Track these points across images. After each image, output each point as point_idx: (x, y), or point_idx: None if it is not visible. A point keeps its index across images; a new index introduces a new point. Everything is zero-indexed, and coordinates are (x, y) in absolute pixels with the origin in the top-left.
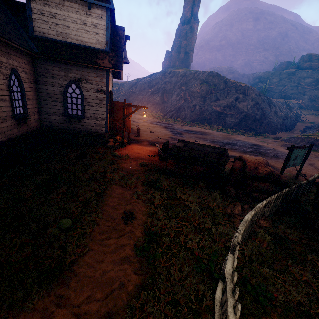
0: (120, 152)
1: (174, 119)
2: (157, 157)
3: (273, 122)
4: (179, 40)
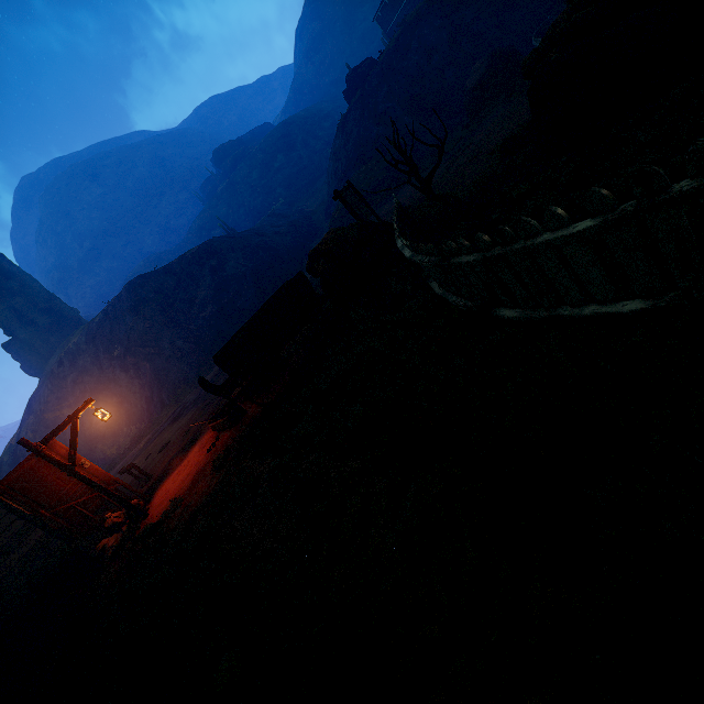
0: (155, 520)
1: (173, 401)
2: (226, 432)
3: (292, 244)
4: (1, 309)
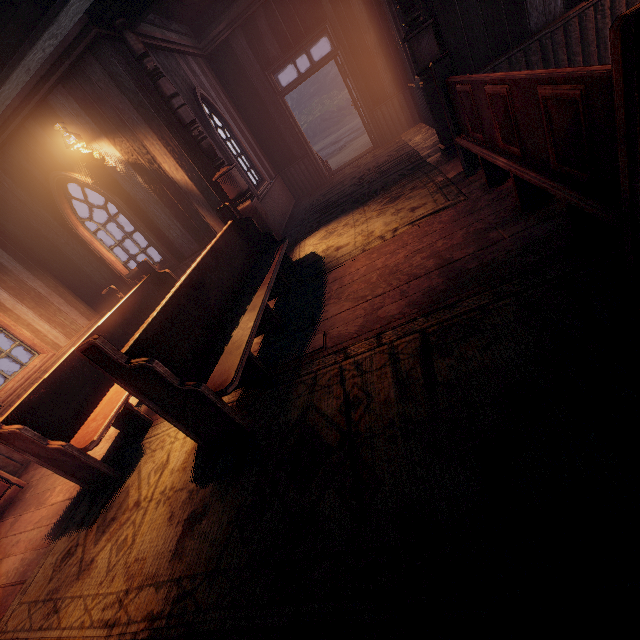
0: None
1: None
2: None
3: None
4: None
